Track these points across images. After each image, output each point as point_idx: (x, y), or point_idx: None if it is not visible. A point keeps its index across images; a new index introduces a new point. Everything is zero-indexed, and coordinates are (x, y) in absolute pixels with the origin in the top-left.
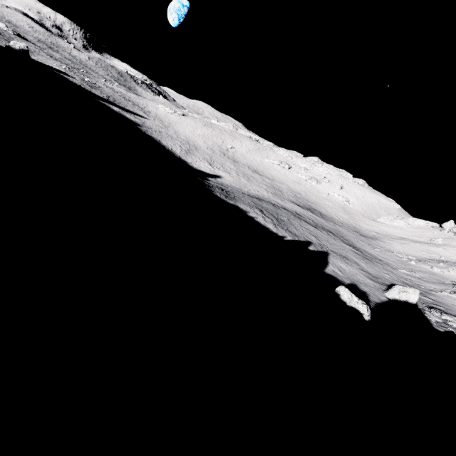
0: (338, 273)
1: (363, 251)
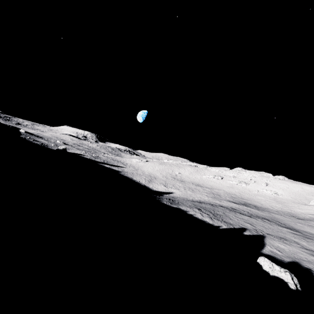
0: (276, 252)
1: (302, 231)
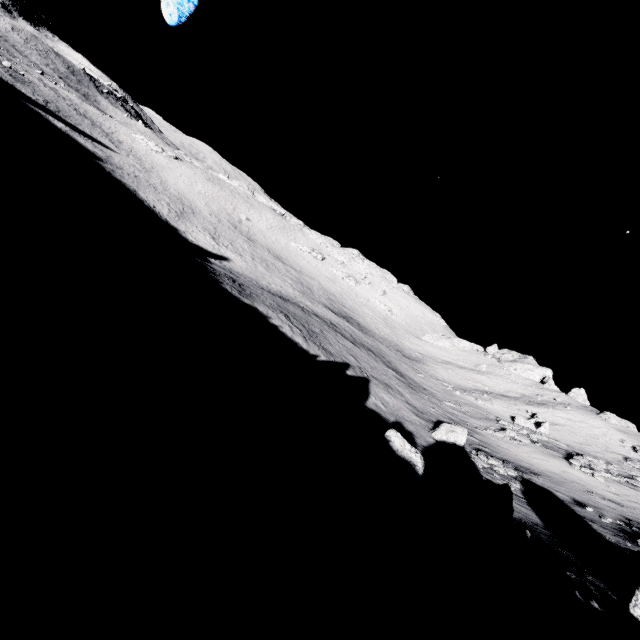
0: (381, 407)
1: (407, 377)
